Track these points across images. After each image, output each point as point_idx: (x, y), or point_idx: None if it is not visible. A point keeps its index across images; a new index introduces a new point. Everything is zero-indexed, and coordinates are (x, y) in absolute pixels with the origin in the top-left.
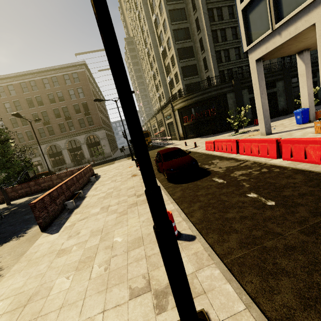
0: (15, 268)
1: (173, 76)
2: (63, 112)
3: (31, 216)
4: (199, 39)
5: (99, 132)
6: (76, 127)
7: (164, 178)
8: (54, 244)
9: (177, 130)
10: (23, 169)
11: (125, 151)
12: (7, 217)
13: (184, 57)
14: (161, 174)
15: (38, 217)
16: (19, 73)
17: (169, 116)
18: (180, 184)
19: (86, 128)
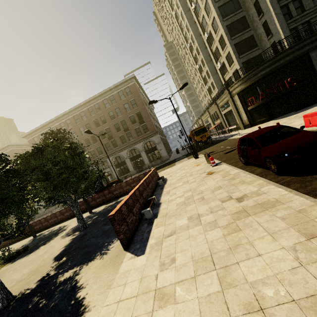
0: (103, 312)
1: (225, 59)
2: (122, 125)
3: (110, 227)
4: (253, 4)
5: (154, 137)
6: (134, 137)
7: (263, 171)
8: (144, 274)
9: (239, 118)
10: (98, 179)
11: (181, 152)
12: (90, 227)
13: (236, 32)
14: (253, 167)
15: (119, 232)
16: (87, 101)
17: (225, 105)
18: (310, 176)
19: (142, 135)
